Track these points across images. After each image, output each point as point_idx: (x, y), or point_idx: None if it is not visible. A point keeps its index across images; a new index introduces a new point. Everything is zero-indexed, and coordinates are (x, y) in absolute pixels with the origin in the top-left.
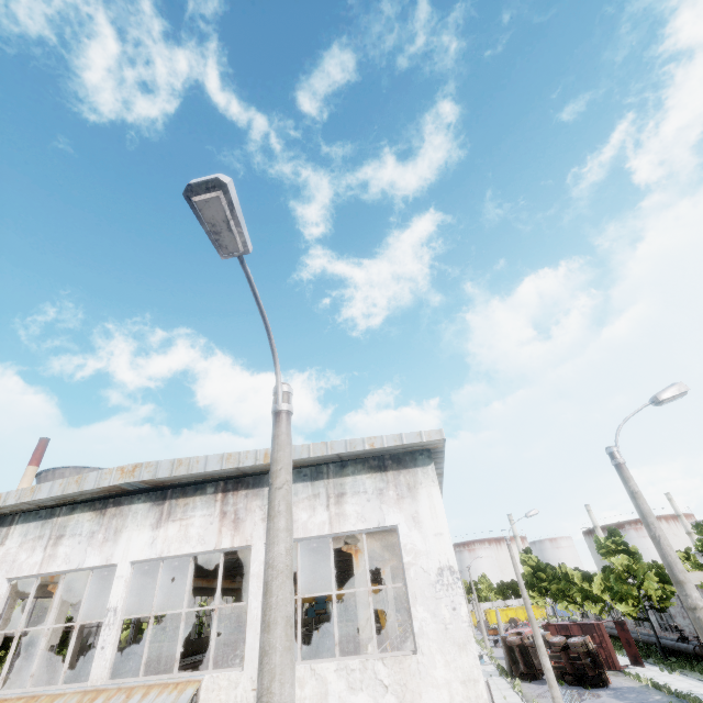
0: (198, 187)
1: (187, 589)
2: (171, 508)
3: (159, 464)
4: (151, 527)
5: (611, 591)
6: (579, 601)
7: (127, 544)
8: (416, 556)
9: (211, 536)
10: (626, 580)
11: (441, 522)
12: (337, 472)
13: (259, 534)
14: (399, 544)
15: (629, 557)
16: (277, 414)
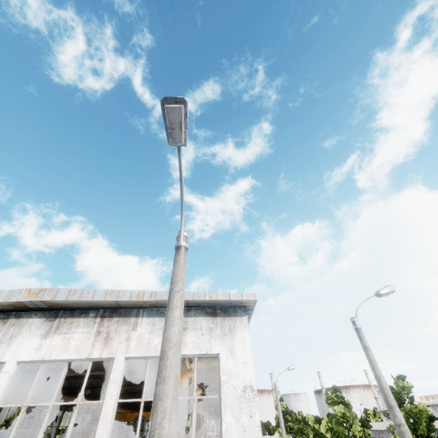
0: (170, 99)
1: (58, 387)
2: (60, 324)
3: (59, 290)
4: (40, 336)
5: (332, 431)
6: (311, 437)
7: (18, 347)
8: (230, 376)
9: (86, 348)
10: (342, 423)
11: (248, 354)
12: (184, 313)
13: (122, 350)
14: (219, 367)
15: (345, 407)
16: (179, 248)
